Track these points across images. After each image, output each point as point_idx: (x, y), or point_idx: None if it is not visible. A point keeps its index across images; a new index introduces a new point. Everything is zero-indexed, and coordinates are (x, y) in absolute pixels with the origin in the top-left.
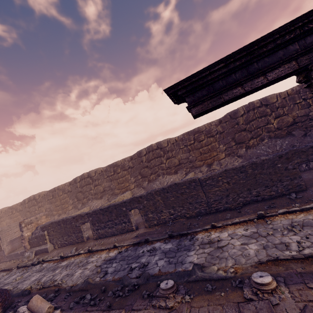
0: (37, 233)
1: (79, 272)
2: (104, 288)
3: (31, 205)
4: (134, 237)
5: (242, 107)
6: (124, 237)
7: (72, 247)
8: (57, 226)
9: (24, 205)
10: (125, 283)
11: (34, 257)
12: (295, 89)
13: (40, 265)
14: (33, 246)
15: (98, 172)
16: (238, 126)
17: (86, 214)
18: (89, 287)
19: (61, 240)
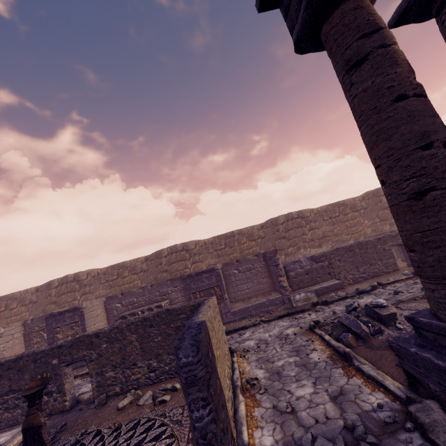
0: (307, 265)
1: None
2: None
3: (174, 259)
4: None
5: None
6: None
7: (387, 276)
8: (348, 252)
9: (158, 260)
10: None
11: (319, 298)
12: None
13: (385, 287)
14: (298, 287)
15: (314, 212)
16: None
17: (398, 234)
18: None
19: (355, 273)
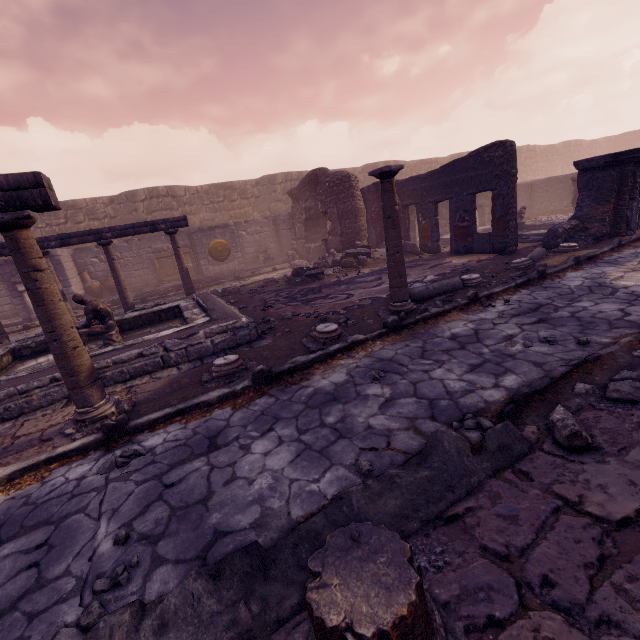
0: None
1: None
2: None
3: None
4: None
5: (574, 141)
6: None
7: None
8: None
9: None
10: None
11: None
12: (589, 142)
13: None
14: None
15: None
16: (569, 154)
17: None
18: None
19: None
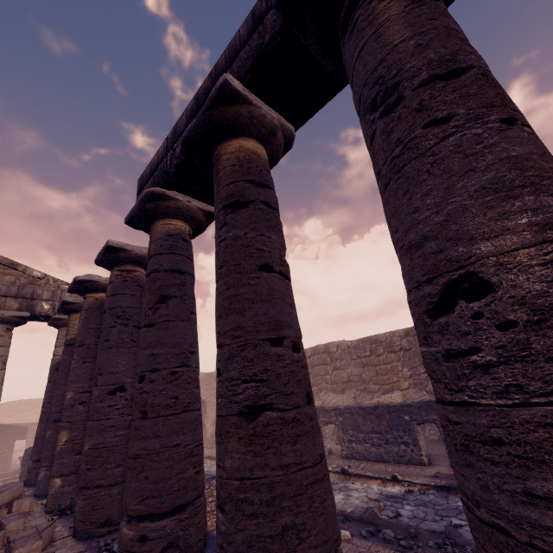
0: None
1: (341, 497)
2: (415, 532)
3: None
4: (430, 475)
5: None
6: (408, 471)
7: None
8: None
9: None
10: (456, 539)
11: None
12: None
13: None
14: None
15: (341, 347)
16: None
17: (333, 410)
18: (379, 522)
19: None
